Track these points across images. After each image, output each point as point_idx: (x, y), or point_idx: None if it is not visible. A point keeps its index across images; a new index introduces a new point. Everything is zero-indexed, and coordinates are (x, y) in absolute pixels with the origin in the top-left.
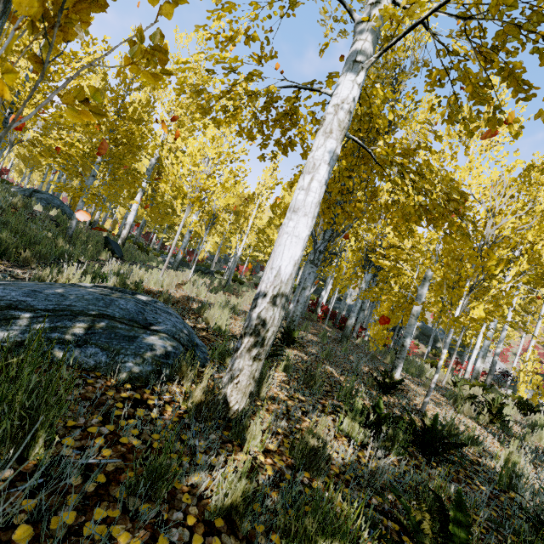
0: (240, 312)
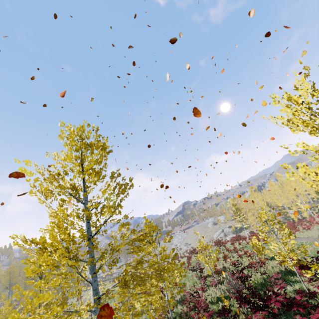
0: None
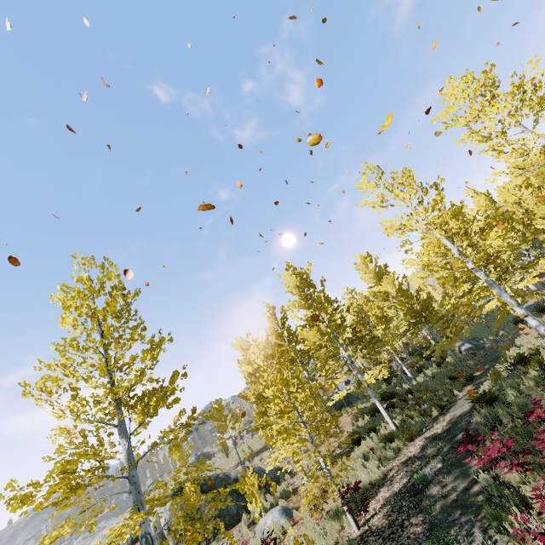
0: None
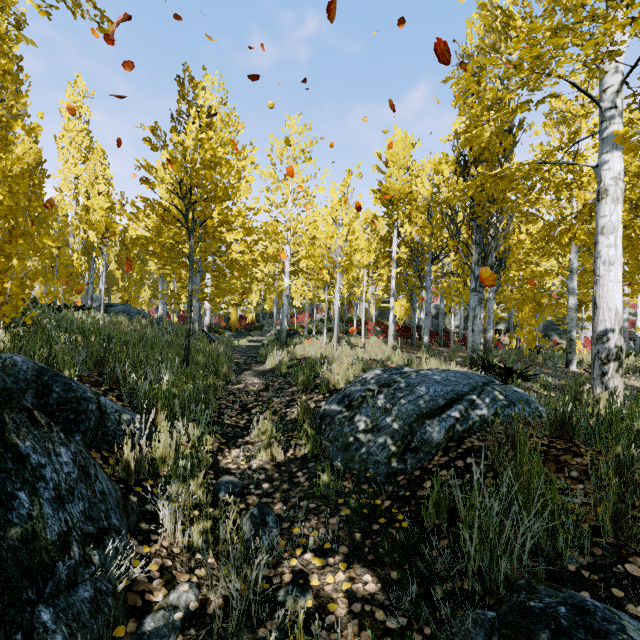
0: None
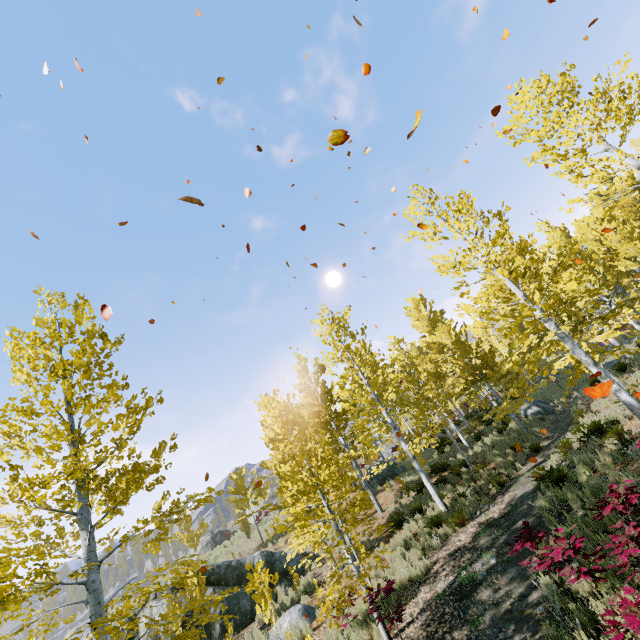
0: None
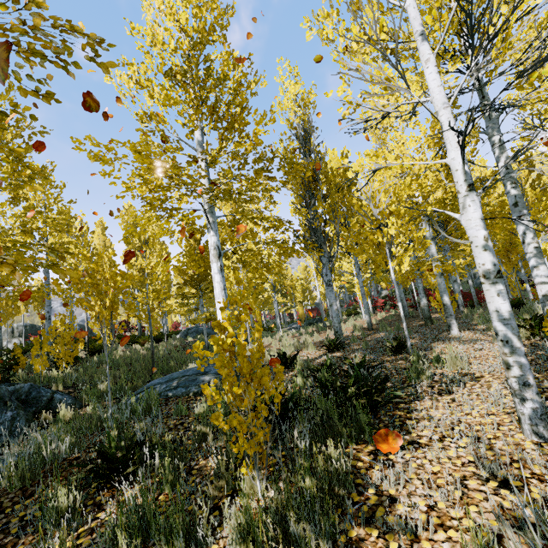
0: (316, 343)
